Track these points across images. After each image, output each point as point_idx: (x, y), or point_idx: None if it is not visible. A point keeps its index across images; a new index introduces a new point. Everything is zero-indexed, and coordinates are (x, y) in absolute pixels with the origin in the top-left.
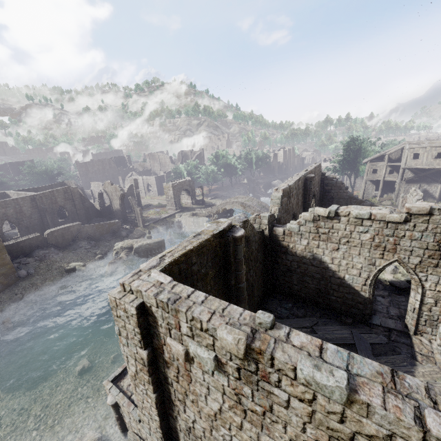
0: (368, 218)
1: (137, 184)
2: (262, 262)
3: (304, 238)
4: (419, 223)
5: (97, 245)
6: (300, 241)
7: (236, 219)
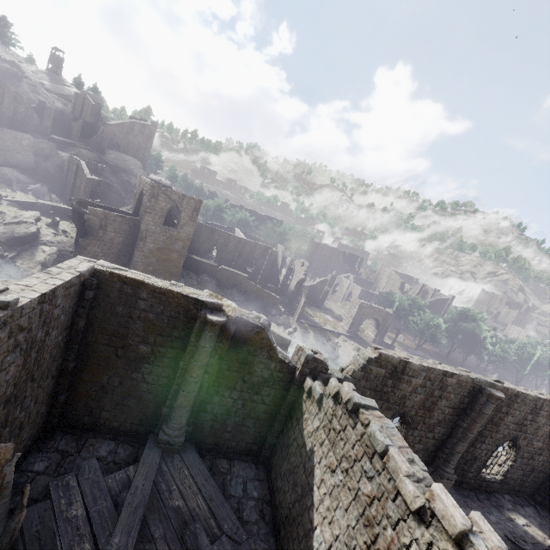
0: (382, 456)
1: (333, 282)
2: (268, 405)
3: (319, 417)
4: (438, 548)
5: (244, 303)
6: (314, 417)
7: (245, 314)
